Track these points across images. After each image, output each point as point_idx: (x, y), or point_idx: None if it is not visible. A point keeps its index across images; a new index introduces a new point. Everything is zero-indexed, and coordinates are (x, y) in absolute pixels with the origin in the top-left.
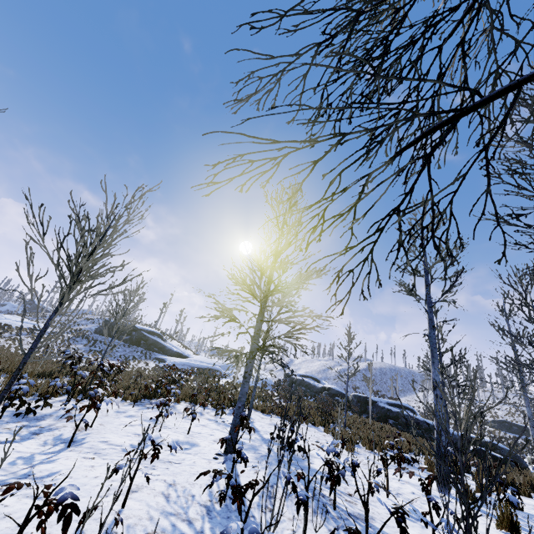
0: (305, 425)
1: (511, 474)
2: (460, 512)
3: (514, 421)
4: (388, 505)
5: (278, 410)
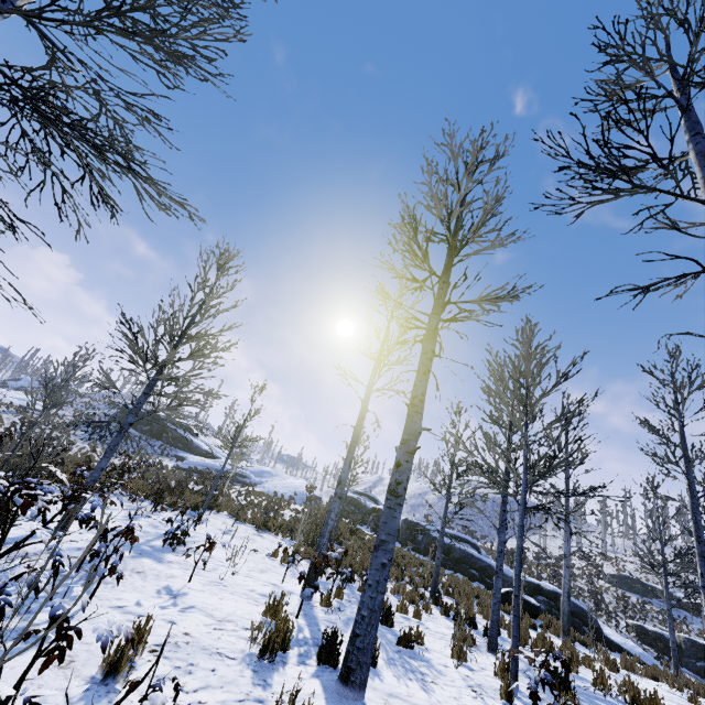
0: (278, 538)
1: None
2: (262, 605)
3: (644, 579)
4: (167, 584)
5: (257, 519)
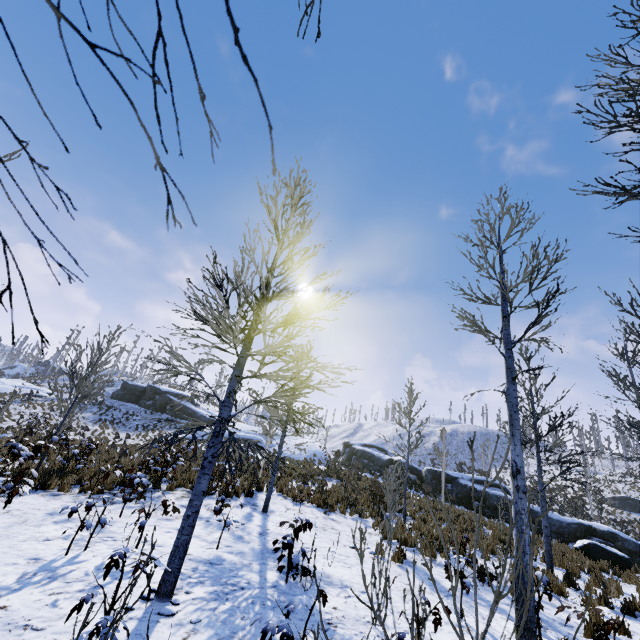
0: (348, 518)
1: (639, 585)
2: None
3: None
4: None
5: (314, 497)
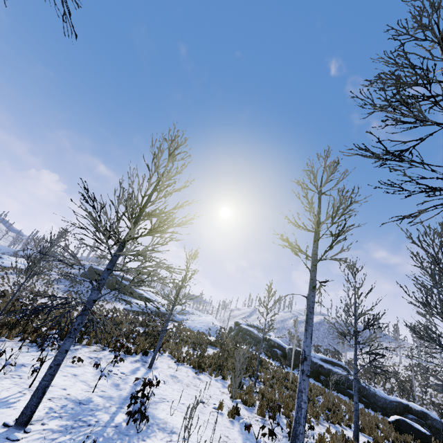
0: (212, 379)
1: None
2: None
3: None
4: None
5: (192, 360)
